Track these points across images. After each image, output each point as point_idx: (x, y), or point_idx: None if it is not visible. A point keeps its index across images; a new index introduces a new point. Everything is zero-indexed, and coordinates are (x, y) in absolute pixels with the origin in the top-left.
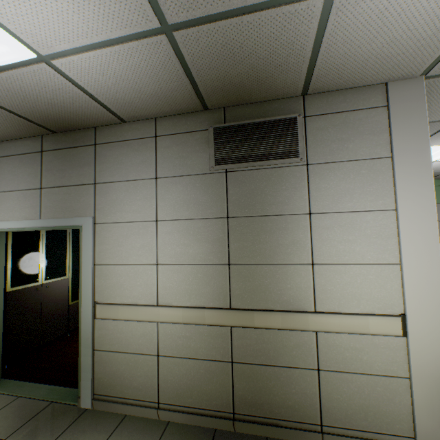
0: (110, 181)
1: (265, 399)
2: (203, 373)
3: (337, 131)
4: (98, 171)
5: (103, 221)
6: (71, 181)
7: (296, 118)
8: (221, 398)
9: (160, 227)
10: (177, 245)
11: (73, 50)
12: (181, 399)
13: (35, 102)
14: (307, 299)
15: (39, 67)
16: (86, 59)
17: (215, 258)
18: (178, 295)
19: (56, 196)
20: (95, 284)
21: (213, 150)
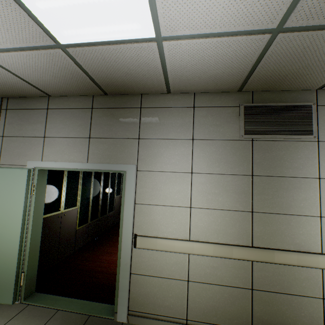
0: (152, 138)
1: (278, 320)
2: (226, 297)
3: None
4: (142, 129)
5: (144, 169)
6: (117, 134)
7: (311, 106)
8: (241, 318)
9: (194, 178)
10: (208, 193)
11: (188, 36)
12: (207, 317)
13: (115, 70)
14: (315, 243)
15: (149, 44)
16: (192, 44)
17: (240, 206)
18: (207, 233)
19: (102, 145)
20: (134, 220)
21: (243, 123)
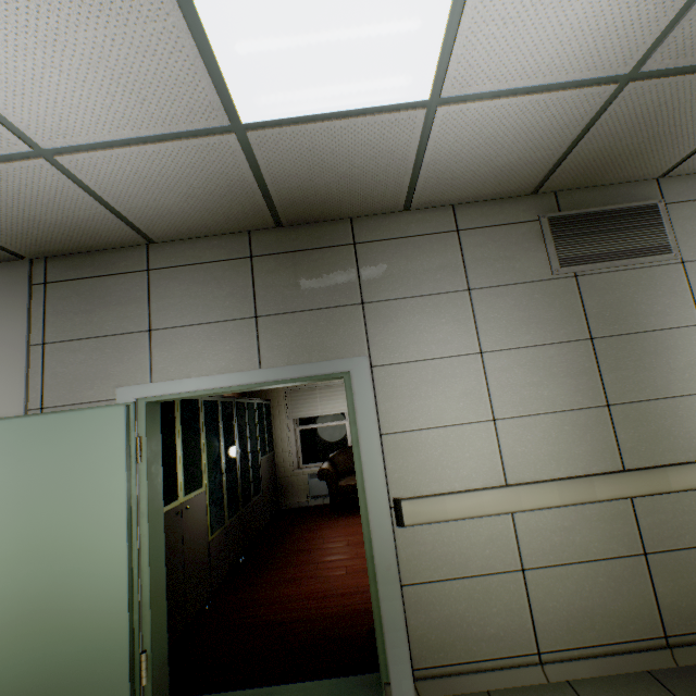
0: (389, 299)
1: None
2: (603, 583)
3: None
4: (366, 284)
5: (386, 361)
6: (316, 301)
7: (657, 205)
8: (640, 617)
9: (488, 361)
10: (522, 387)
11: (484, 94)
12: (577, 635)
13: (323, 172)
14: None
15: (410, 114)
16: (487, 109)
17: (585, 399)
18: (538, 464)
19: (288, 327)
20: (386, 469)
21: (553, 248)
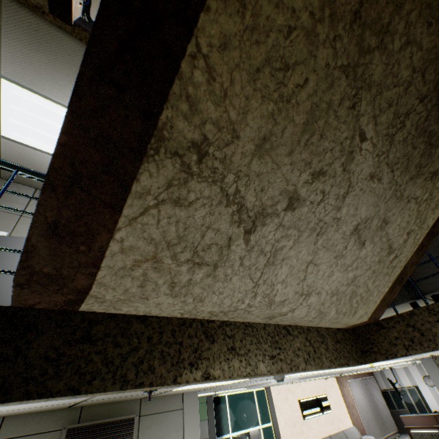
0: None
1: None
2: None
3: (157, 428)
4: None
5: None
6: None
7: (135, 418)
8: None
9: None
10: None
11: None
12: None
13: None
14: None
15: None
16: None
17: None
18: None
19: None
20: None
21: None
